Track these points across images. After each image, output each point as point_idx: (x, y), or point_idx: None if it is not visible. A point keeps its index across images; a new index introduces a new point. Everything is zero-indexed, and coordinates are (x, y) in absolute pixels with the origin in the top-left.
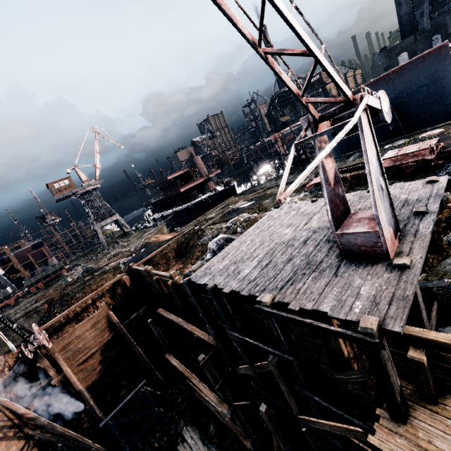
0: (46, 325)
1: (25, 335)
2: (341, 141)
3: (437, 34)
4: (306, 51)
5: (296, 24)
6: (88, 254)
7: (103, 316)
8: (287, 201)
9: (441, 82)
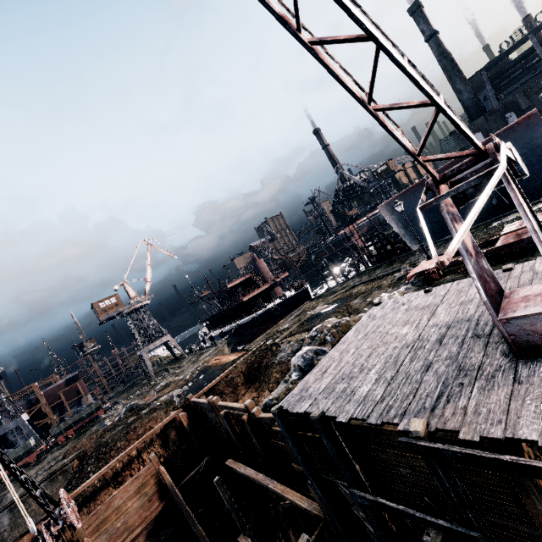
0: (76, 491)
1: (49, 507)
2: (432, 226)
3: (510, 112)
4: (425, 101)
5: (413, 73)
6: (131, 388)
7: (152, 475)
8: (385, 297)
9: (541, 150)
